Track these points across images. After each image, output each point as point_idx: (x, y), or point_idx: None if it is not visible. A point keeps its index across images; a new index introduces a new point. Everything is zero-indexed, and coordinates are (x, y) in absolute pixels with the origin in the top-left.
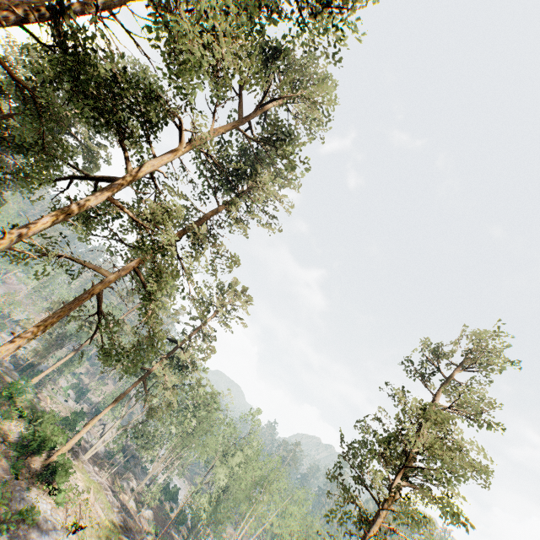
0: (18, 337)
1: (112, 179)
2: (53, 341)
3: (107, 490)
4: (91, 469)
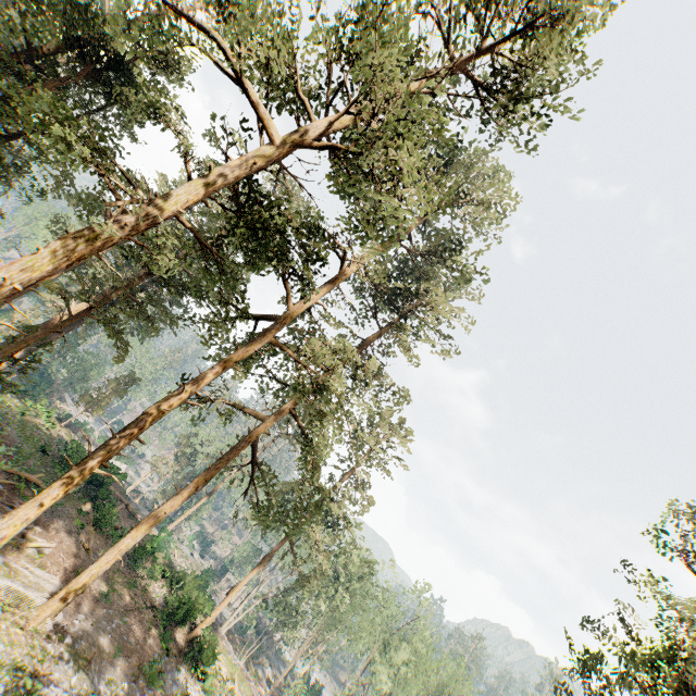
0: (181, 491)
1: (273, 318)
2: (181, 481)
3: (250, 679)
4: (231, 648)
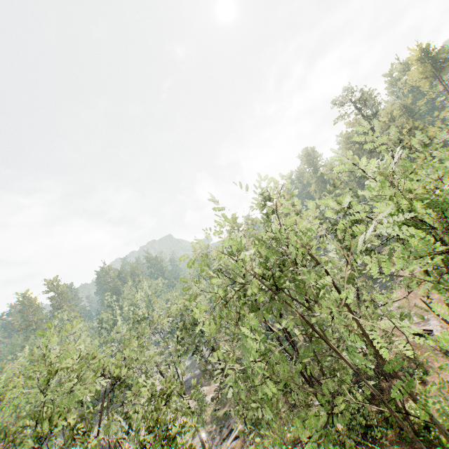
0: None
1: None
2: None
3: None
4: None
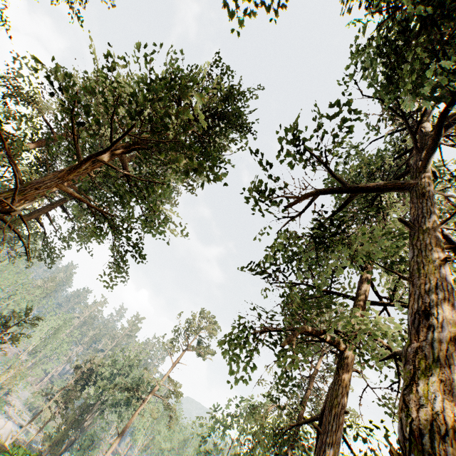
0: None
1: (399, 183)
2: (72, 418)
3: None
4: None
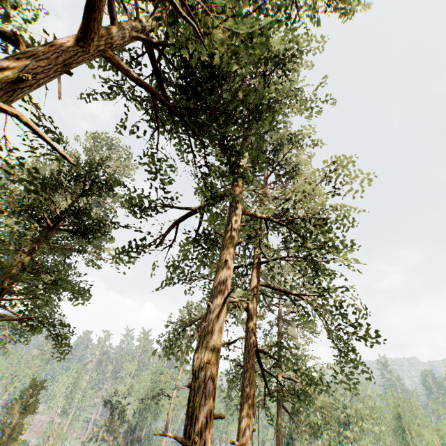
0: (241, 442)
1: (223, 195)
2: (124, 442)
3: None
4: None
